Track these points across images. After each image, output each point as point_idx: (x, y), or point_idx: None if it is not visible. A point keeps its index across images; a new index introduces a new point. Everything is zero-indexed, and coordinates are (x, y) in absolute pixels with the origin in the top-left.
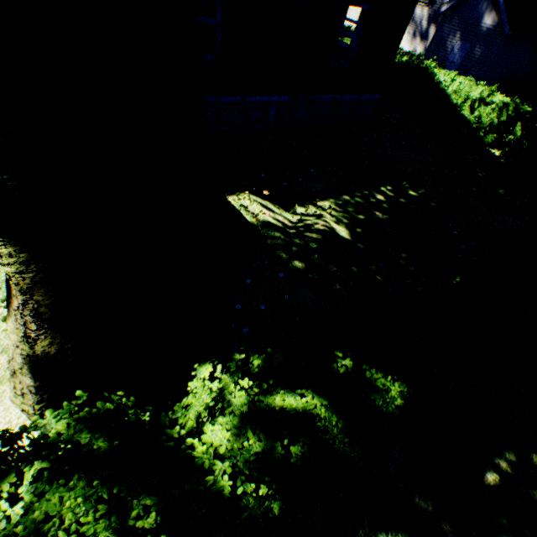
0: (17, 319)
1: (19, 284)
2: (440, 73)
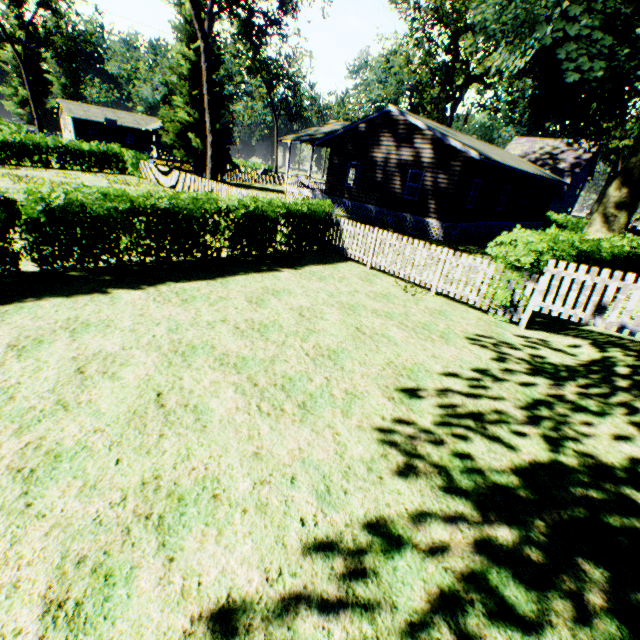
0: (616, 233)
1: (623, 225)
2: (549, 214)
